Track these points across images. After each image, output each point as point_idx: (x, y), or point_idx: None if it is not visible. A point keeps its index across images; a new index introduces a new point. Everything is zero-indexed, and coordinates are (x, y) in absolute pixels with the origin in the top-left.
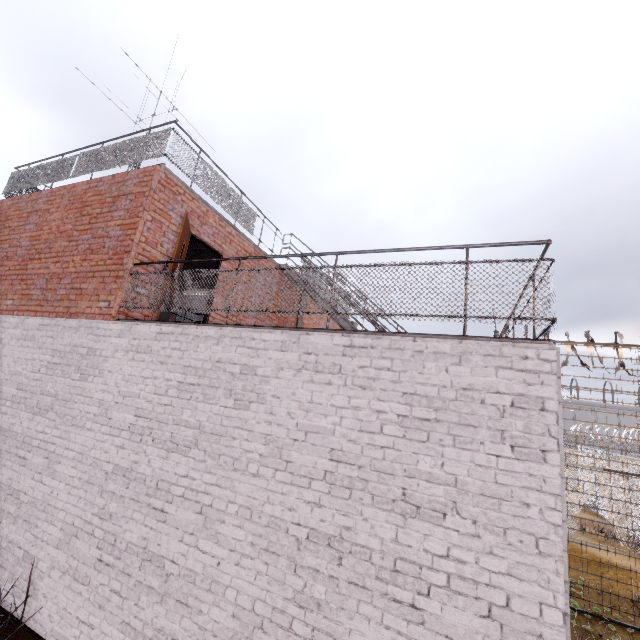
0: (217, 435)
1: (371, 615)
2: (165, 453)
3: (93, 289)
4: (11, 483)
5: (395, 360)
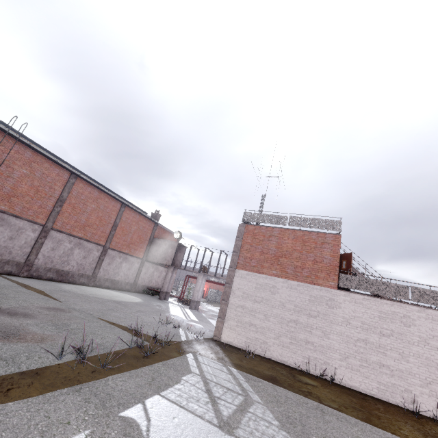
0: (399, 333)
1: None
2: (379, 336)
3: (323, 276)
4: (307, 339)
5: None
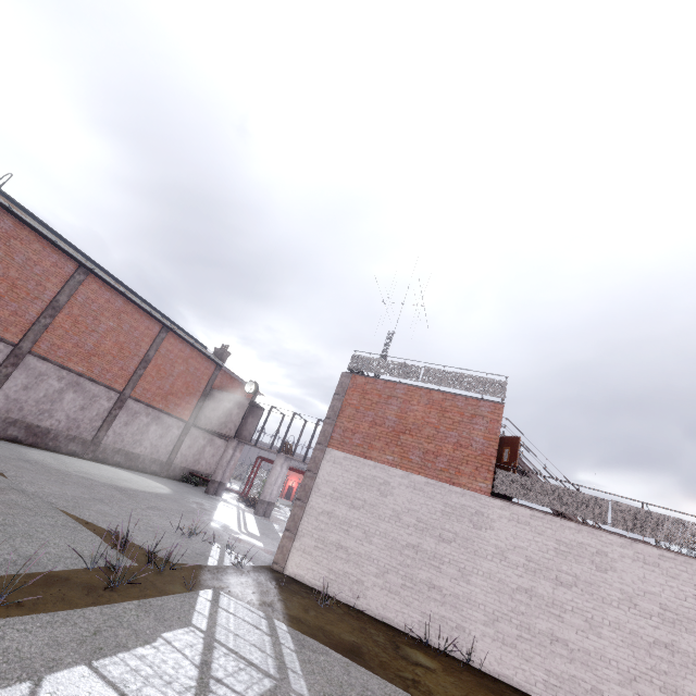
0: (588, 583)
1: (692, 679)
2: (554, 585)
3: (469, 472)
4: (431, 581)
5: (688, 568)
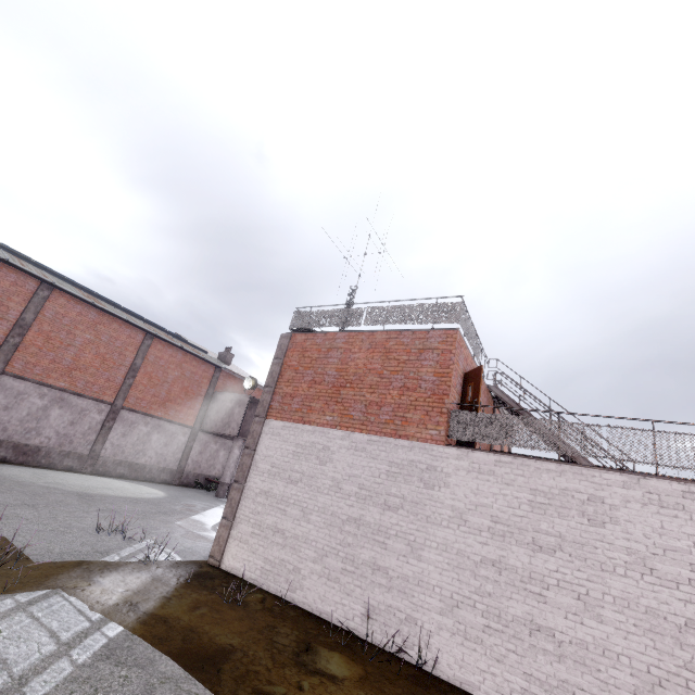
0: (579, 543)
1: None
2: (531, 552)
3: (418, 419)
4: (375, 561)
5: None
